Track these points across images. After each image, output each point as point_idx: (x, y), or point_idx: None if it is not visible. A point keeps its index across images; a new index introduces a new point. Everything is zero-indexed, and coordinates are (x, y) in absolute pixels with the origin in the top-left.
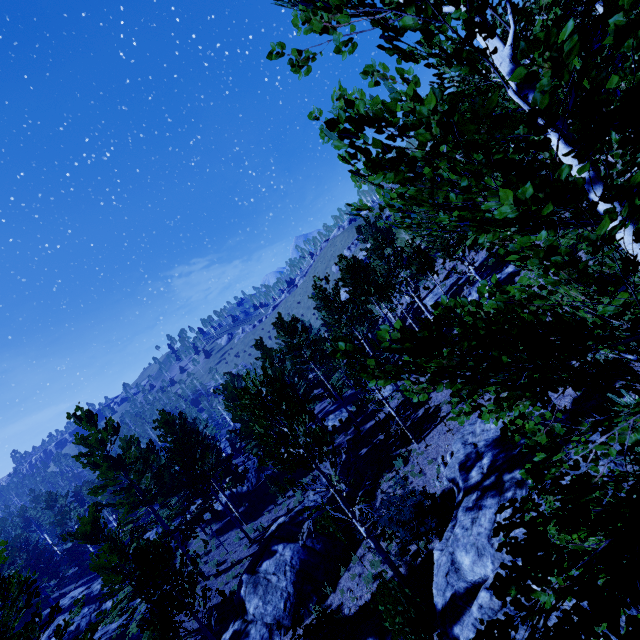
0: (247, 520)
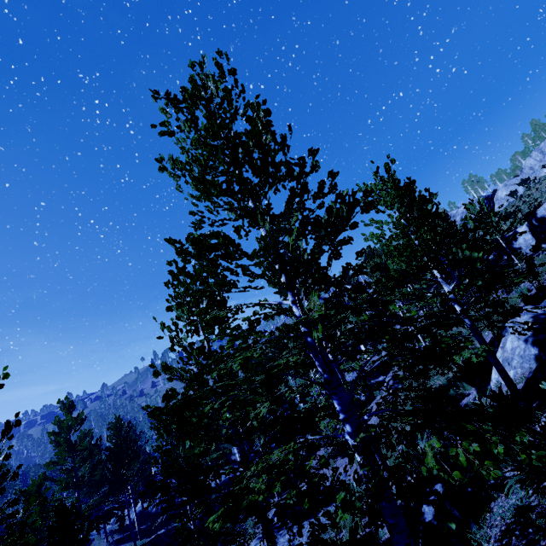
0: (143, 536)
